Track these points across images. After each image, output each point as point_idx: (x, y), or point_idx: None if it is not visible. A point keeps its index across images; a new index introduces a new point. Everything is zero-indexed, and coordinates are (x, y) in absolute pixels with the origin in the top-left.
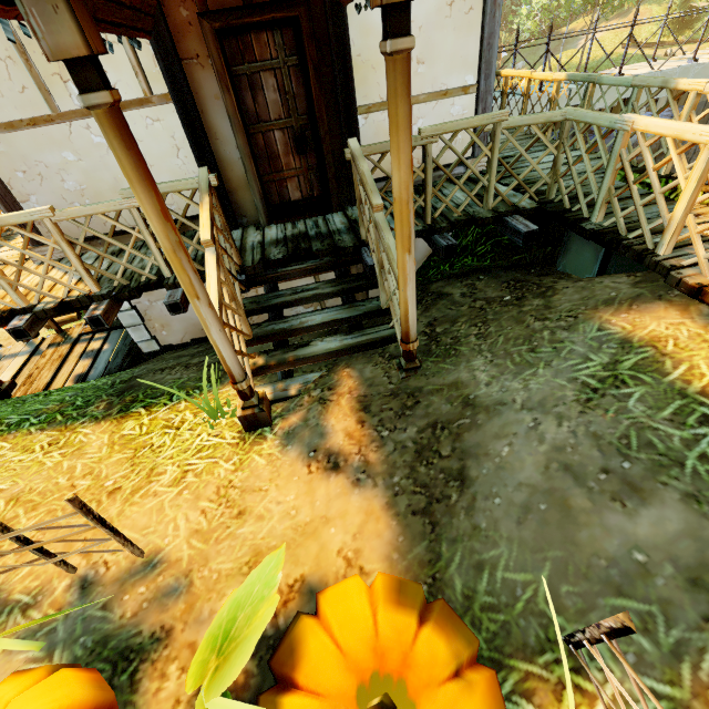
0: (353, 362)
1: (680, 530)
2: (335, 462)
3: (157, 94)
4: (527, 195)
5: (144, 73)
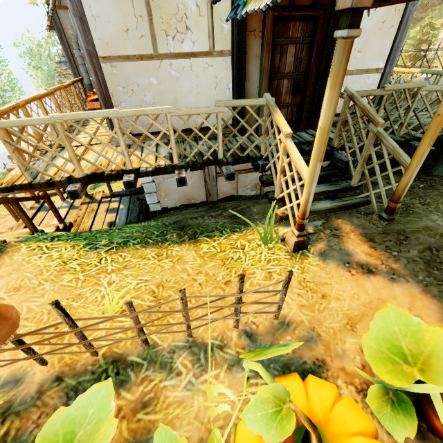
0: (340, 216)
1: None
2: (368, 269)
3: (217, 50)
4: (421, 130)
5: (213, 37)
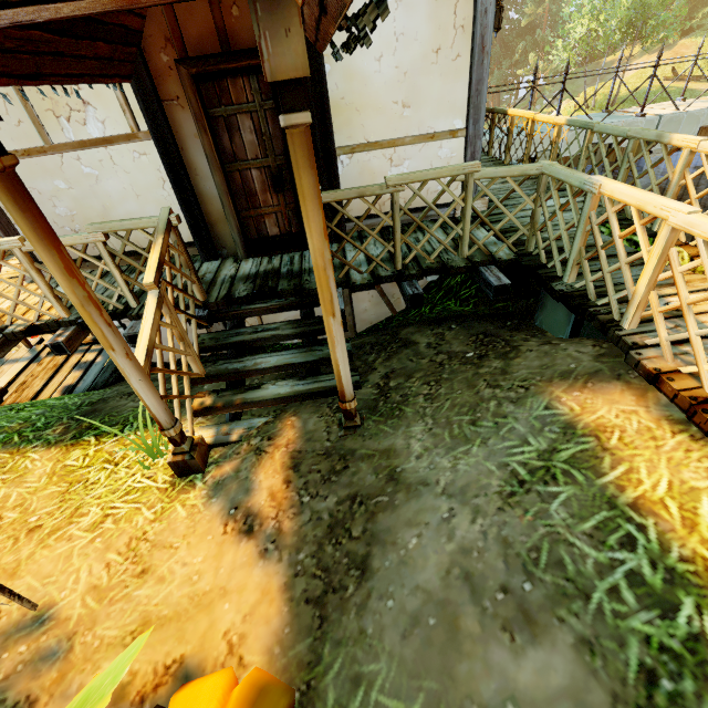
0: (301, 410)
1: (564, 686)
2: (250, 525)
3: (144, 130)
4: (505, 246)
5: (131, 111)
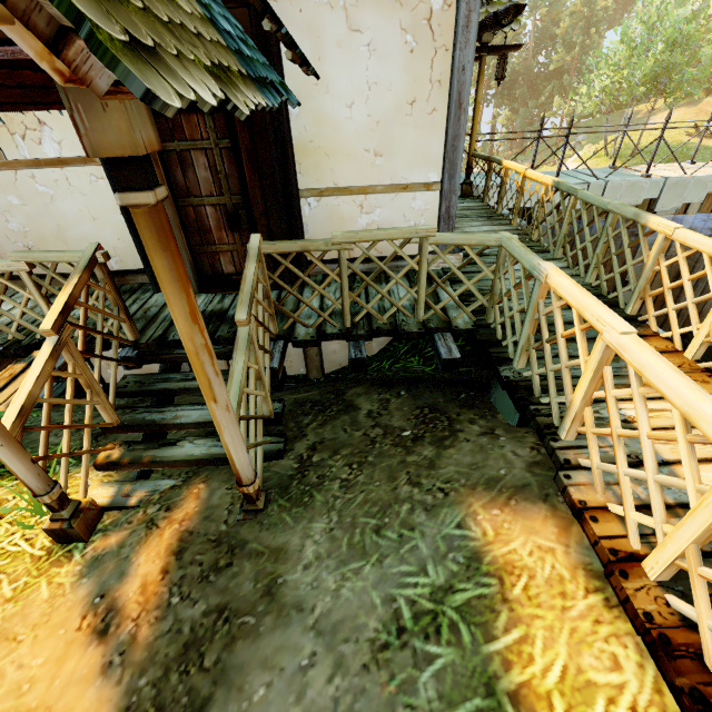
0: (214, 476)
1: None
2: (108, 623)
3: None
4: (463, 313)
5: None
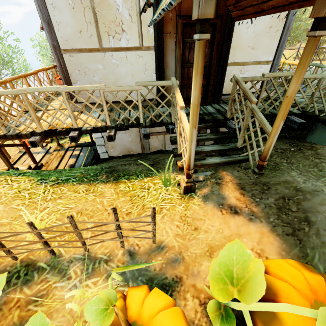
0: (226, 169)
1: None
2: (235, 210)
3: (145, 46)
4: (297, 107)
5: (142, 37)
